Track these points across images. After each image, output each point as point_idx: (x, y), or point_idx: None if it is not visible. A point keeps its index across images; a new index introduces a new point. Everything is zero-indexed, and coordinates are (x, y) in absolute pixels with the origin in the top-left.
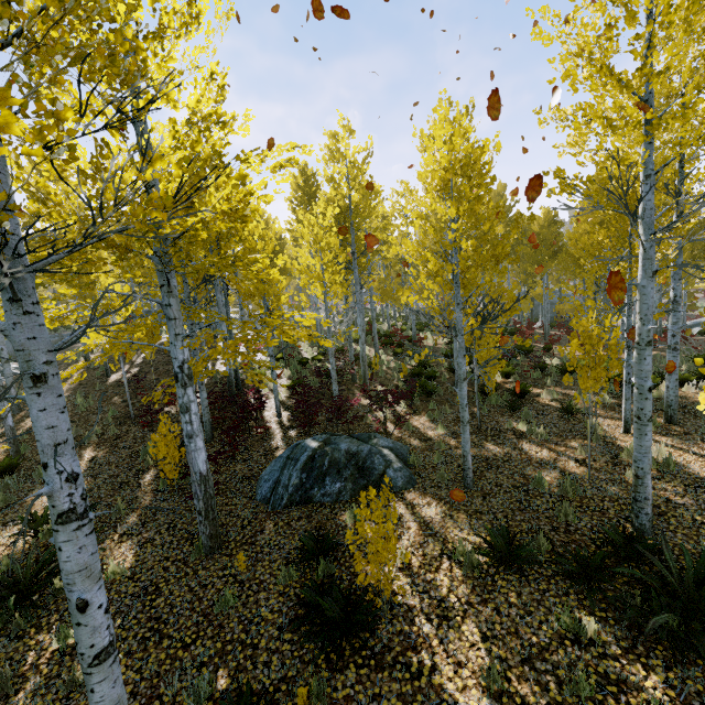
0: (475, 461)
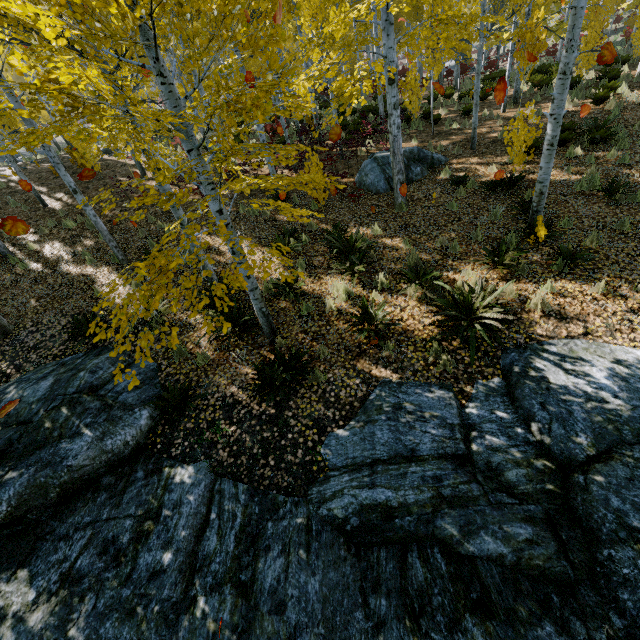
0: (457, 143)
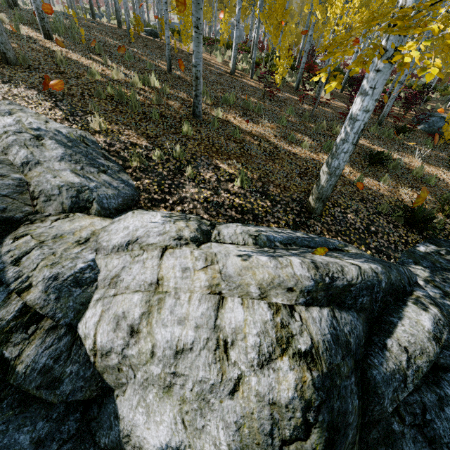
0: None
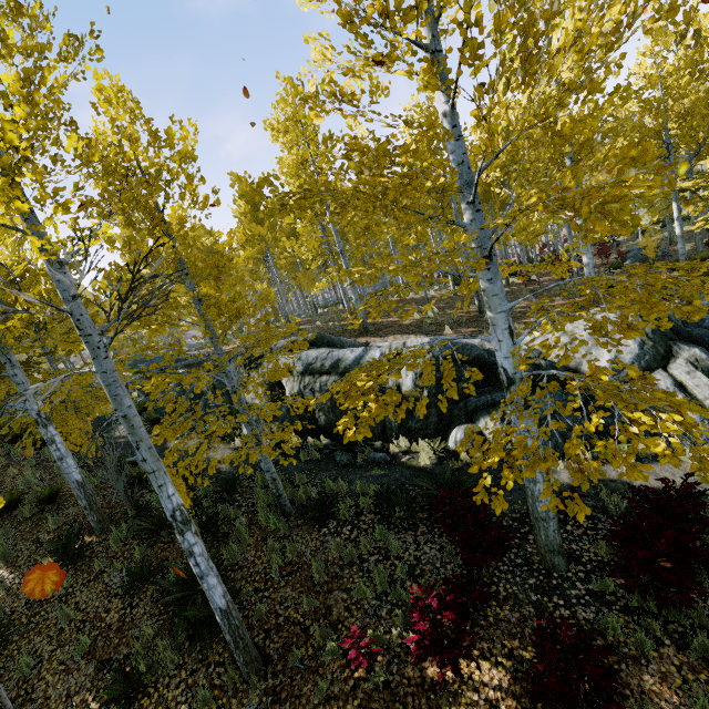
0: None
